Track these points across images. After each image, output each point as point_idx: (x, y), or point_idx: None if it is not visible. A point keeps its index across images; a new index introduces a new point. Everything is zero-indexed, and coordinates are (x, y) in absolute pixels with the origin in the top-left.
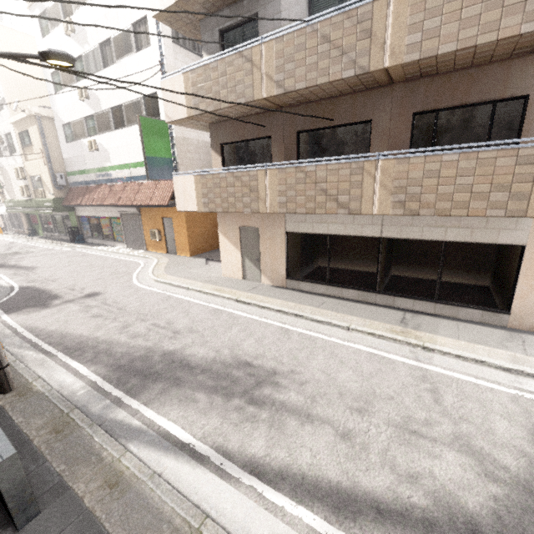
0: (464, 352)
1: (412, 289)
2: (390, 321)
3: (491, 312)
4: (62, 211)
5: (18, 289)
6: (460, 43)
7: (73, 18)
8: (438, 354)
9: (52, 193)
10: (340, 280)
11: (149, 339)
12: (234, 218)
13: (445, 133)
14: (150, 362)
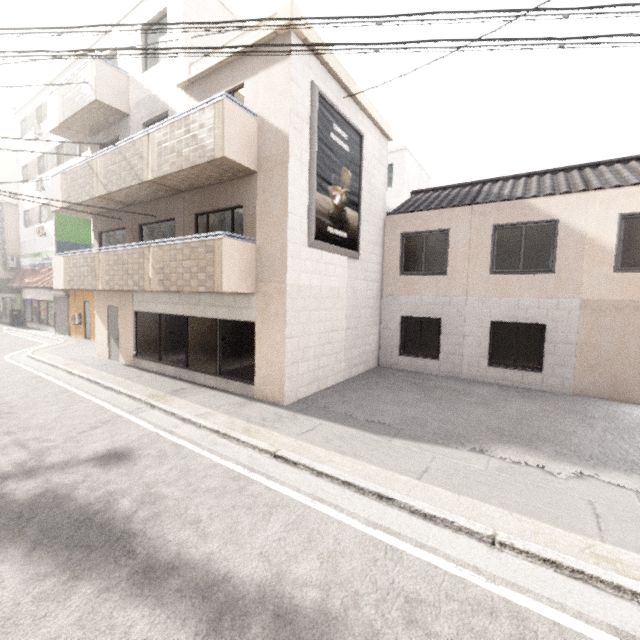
0: (173, 408)
1: (207, 365)
2: (166, 390)
3: (245, 384)
4: (6, 292)
5: None
6: (177, 168)
7: (42, 125)
8: (157, 410)
9: None
10: (167, 358)
11: None
12: (104, 298)
13: (213, 230)
14: None
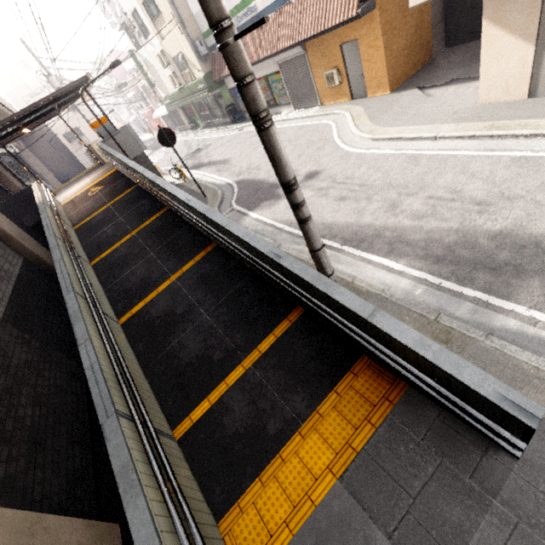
0: None
1: None
2: None
3: None
4: (215, 89)
5: (236, 185)
6: None
7: None
8: None
9: (199, 69)
10: None
11: (445, 218)
12: None
13: None
14: (481, 250)
